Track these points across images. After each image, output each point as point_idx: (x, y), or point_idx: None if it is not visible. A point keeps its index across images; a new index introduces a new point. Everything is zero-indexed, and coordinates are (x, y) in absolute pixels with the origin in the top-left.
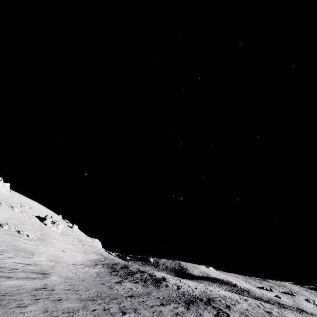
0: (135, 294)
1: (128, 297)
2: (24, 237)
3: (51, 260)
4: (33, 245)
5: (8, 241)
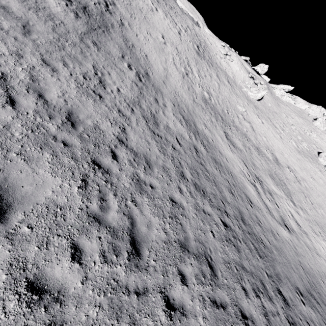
0: (296, 319)
1: (273, 283)
2: None
3: None
4: None
5: (325, 218)
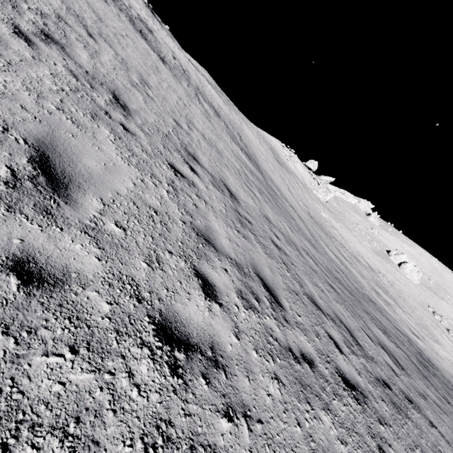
0: None
1: None
2: (449, 337)
3: (452, 364)
4: (451, 347)
5: (423, 319)
